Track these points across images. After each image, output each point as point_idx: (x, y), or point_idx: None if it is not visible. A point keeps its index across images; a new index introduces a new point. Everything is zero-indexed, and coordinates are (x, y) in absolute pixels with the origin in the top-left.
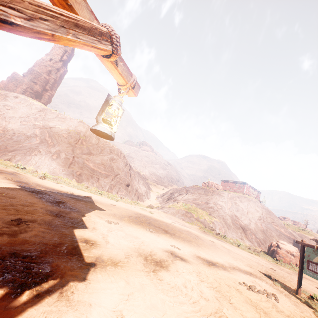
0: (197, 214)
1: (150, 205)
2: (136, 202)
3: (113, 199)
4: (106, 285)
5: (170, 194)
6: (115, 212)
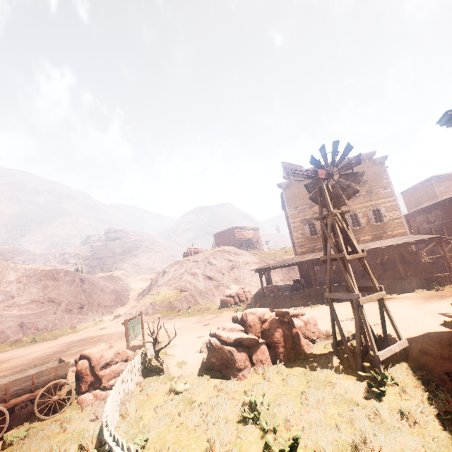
0: (161, 300)
1: (122, 313)
2: (97, 322)
3: (51, 339)
4: None
5: (149, 285)
6: (22, 362)
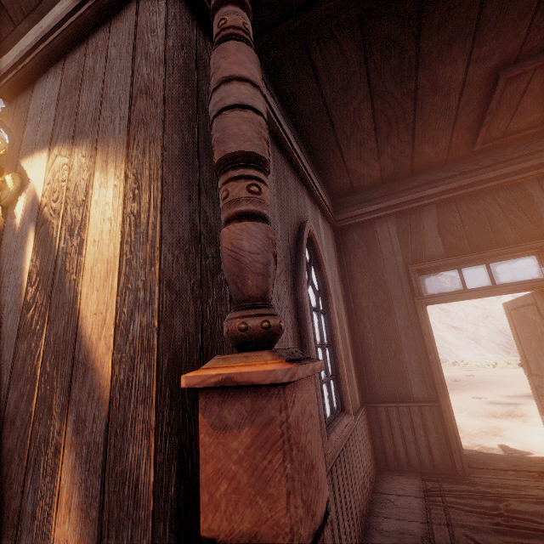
0: None
1: None
2: None
3: None
4: (535, 440)
5: None
6: None
